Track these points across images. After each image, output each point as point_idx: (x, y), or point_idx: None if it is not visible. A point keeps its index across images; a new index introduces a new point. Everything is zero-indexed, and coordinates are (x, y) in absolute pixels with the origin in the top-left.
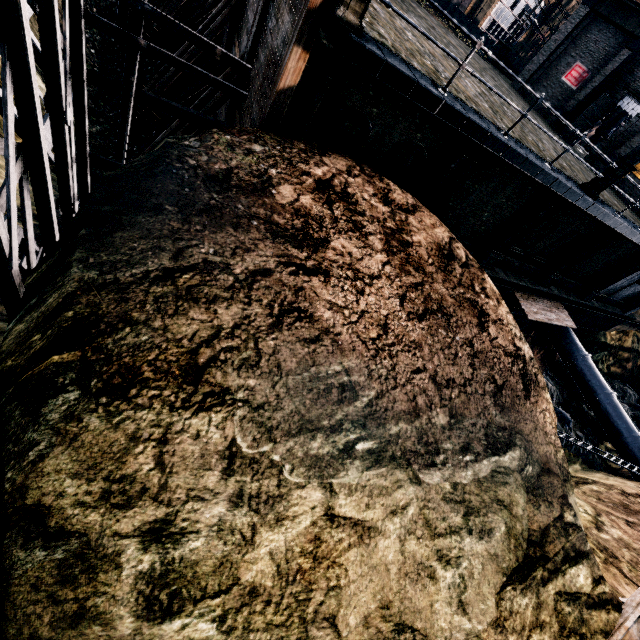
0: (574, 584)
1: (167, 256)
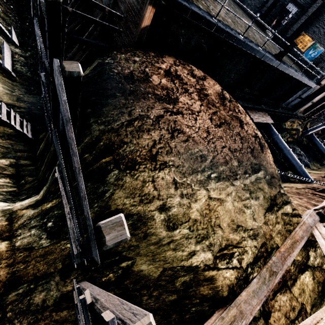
0: (286, 211)
1: (126, 115)
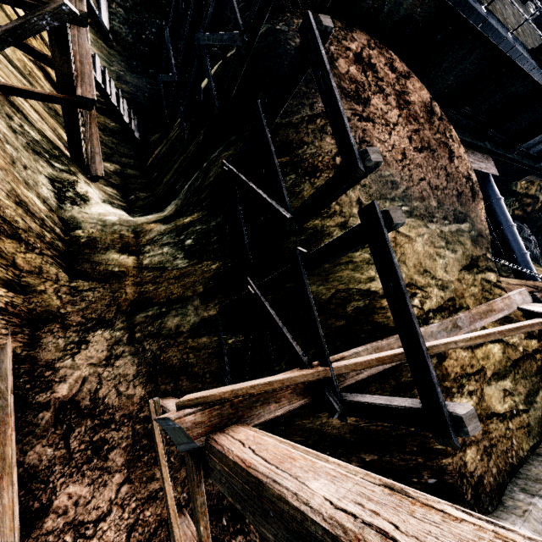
0: (489, 278)
1: (308, 108)
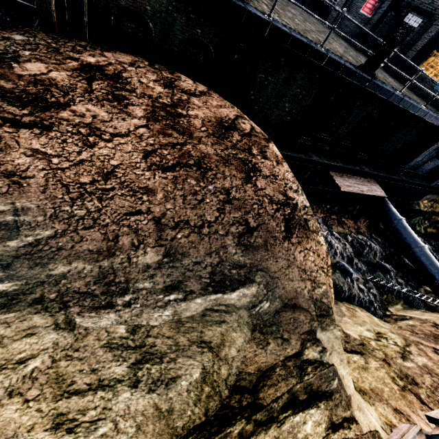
0: (294, 435)
1: None
